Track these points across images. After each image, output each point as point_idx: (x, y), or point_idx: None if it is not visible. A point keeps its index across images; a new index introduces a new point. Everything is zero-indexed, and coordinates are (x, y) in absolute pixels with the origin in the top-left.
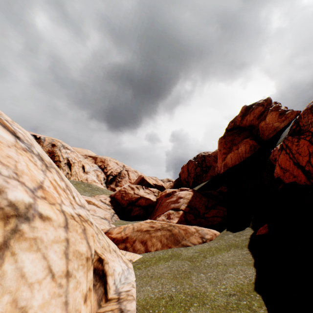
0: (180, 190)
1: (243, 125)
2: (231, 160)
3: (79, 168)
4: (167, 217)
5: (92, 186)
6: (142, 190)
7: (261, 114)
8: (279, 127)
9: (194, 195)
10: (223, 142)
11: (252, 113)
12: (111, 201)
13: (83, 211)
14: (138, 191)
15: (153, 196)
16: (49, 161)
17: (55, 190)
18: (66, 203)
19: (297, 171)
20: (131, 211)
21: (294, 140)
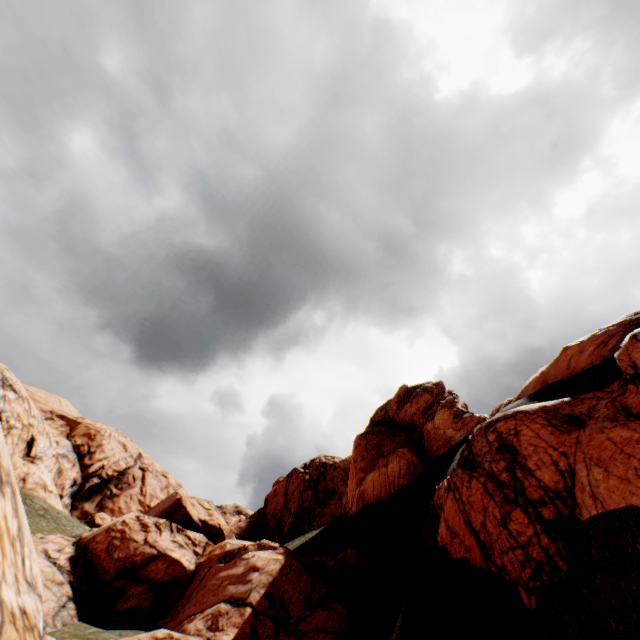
0: (259, 546)
1: (400, 419)
2: (373, 486)
3: (18, 443)
4: (209, 624)
5: (34, 502)
6: (167, 535)
7: (428, 406)
8: (453, 438)
9: (286, 564)
10: (362, 445)
11: (415, 402)
12: (74, 557)
13: (33, 599)
14: (156, 537)
15: (192, 554)
16: (8, 467)
17: (1, 542)
18: (10, 577)
19: (470, 539)
20: (120, 594)
21: (464, 476)
